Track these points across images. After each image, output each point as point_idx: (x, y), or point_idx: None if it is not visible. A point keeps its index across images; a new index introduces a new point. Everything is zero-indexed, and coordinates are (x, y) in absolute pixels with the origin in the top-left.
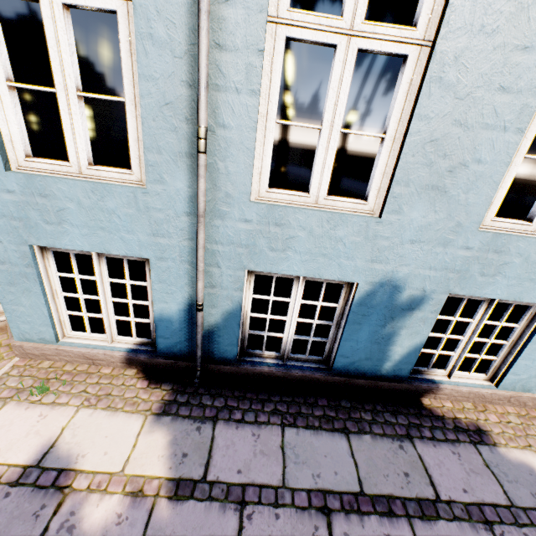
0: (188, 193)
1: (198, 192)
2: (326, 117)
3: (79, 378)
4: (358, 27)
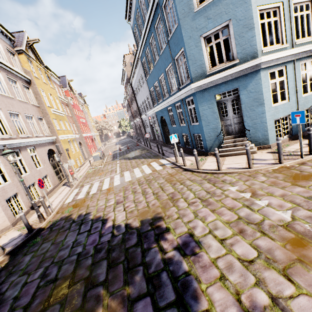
0: (294, 99)
1: (297, 98)
2: (307, 82)
3: (286, 144)
4: (308, 70)
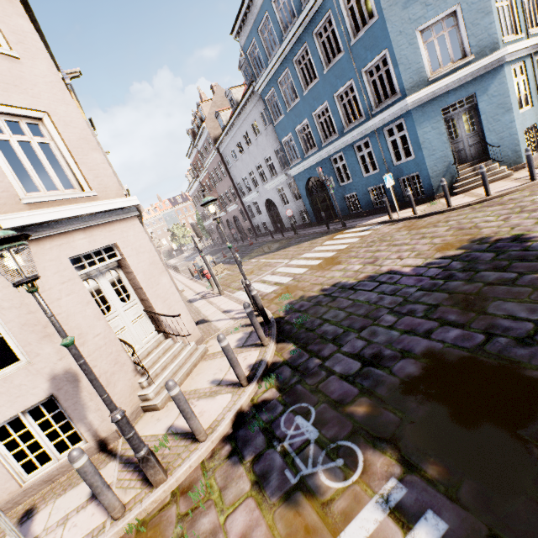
0: (537, 104)
1: None
2: None
3: None
4: None
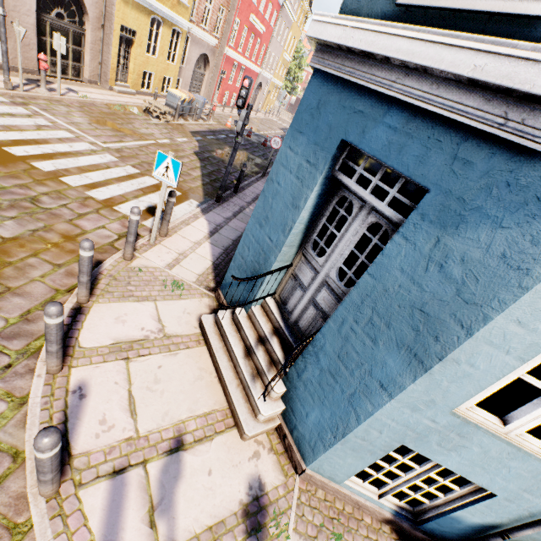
0: None
1: None
2: None
3: (352, 525)
4: None
